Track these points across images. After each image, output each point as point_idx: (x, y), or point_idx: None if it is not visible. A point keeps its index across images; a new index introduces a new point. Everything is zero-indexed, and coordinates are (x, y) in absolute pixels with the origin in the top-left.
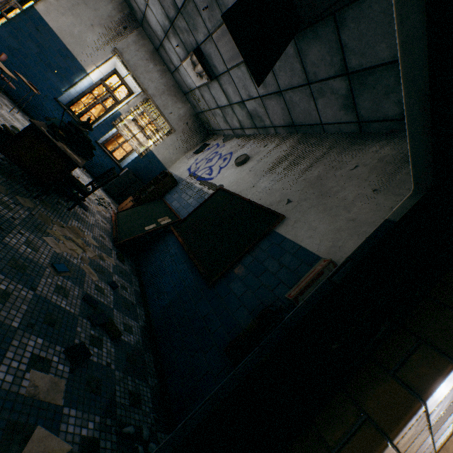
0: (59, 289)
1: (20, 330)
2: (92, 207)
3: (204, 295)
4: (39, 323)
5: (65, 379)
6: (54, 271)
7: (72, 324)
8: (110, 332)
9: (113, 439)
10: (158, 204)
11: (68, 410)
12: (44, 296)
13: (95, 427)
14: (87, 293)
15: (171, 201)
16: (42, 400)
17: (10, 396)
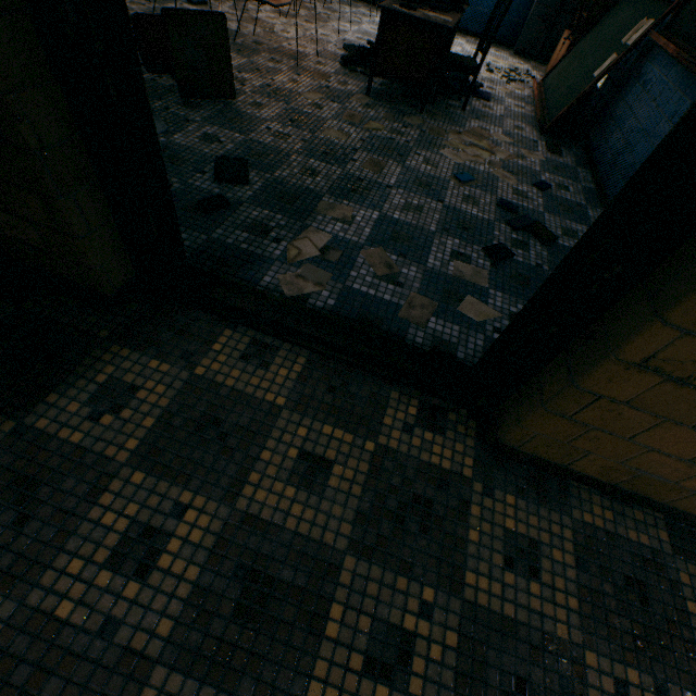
0: (467, 199)
1: (437, 234)
2: (496, 92)
3: None
4: (453, 229)
5: (486, 271)
6: (457, 183)
7: (487, 230)
8: (537, 235)
9: None
10: (622, 6)
11: (493, 292)
12: (453, 207)
13: None
14: (501, 199)
15: None
16: (468, 282)
17: (441, 275)
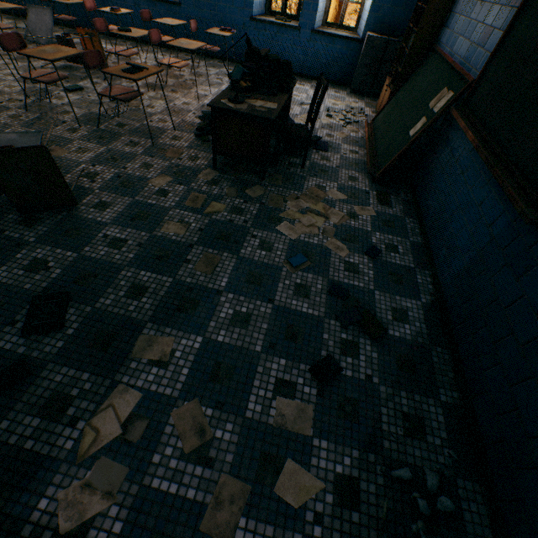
0: (299, 289)
1: (263, 354)
2: (334, 138)
3: (536, 261)
4: (281, 341)
5: (312, 403)
6: (290, 268)
7: (317, 331)
8: (366, 331)
9: (378, 481)
10: (427, 67)
11: (318, 441)
12: (283, 305)
13: (353, 463)
14: (331, 283)
15: (451, 44)
16: (290, 429)
17: (261, 425)
